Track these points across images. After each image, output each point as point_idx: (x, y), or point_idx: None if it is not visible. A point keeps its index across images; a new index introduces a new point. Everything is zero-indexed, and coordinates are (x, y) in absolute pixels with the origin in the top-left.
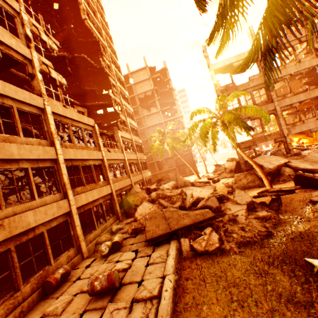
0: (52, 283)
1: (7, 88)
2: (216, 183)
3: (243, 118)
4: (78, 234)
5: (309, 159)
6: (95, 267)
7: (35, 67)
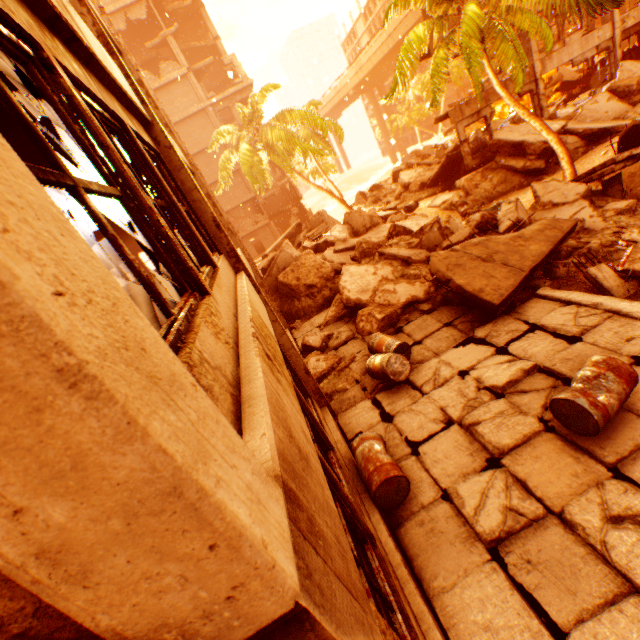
0: (401, 479)
1: None
2: (416, 212)
3: None
4: (304, 364)
5: (586, 117)
6: (418, 407)
7: None
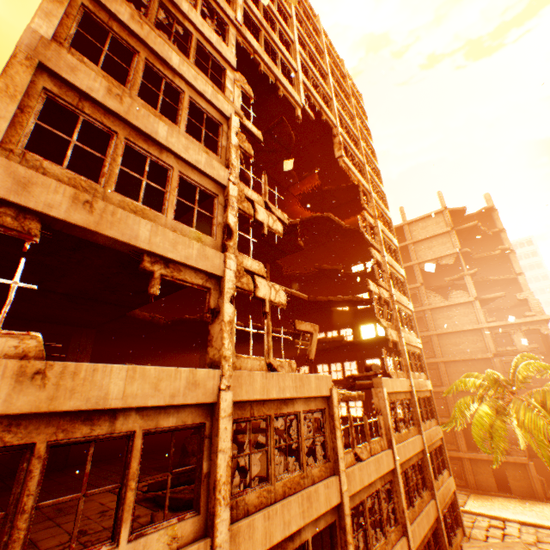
0: None
1: (135, 381)
2: None
3: None
4: None
5: None
6: None
7: (223, 293)
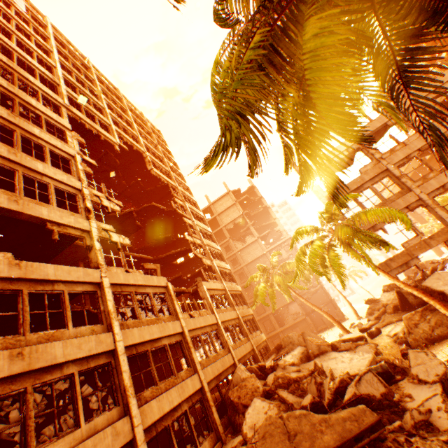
0: None
1: (59, 271)
2: (377, 337)
3: (374, 223)
4: None
5: None
6: None
7: (93, 237)
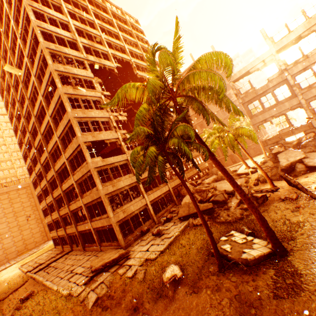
0: (143, 231)
1: (114, 159)
2: (253, 174)
3: (266, 118)
4: (151, 213)
5: None
6: (158, 227)
7: (120, 141)
